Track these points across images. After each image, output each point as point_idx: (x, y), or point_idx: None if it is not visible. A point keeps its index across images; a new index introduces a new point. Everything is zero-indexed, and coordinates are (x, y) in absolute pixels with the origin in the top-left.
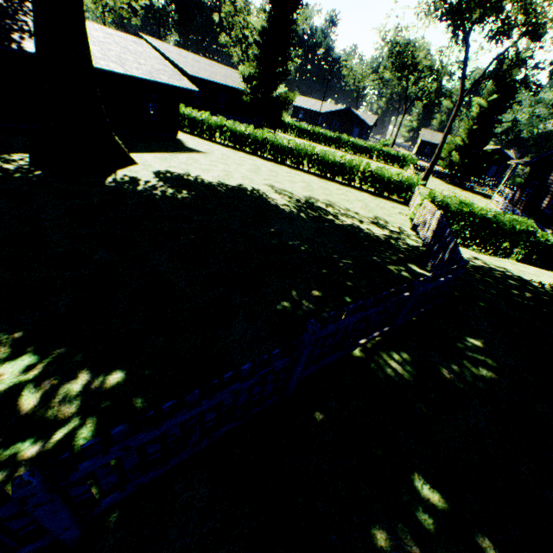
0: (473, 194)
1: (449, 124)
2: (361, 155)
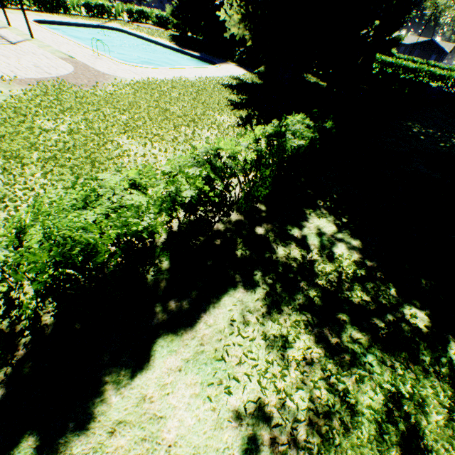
0: None
1: None
2: None
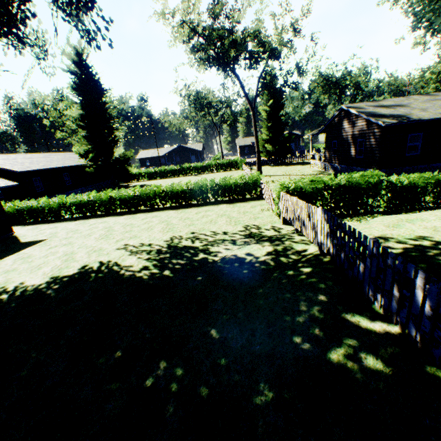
0: (295, 166)
1: (254, 128)
2: (205, 173)
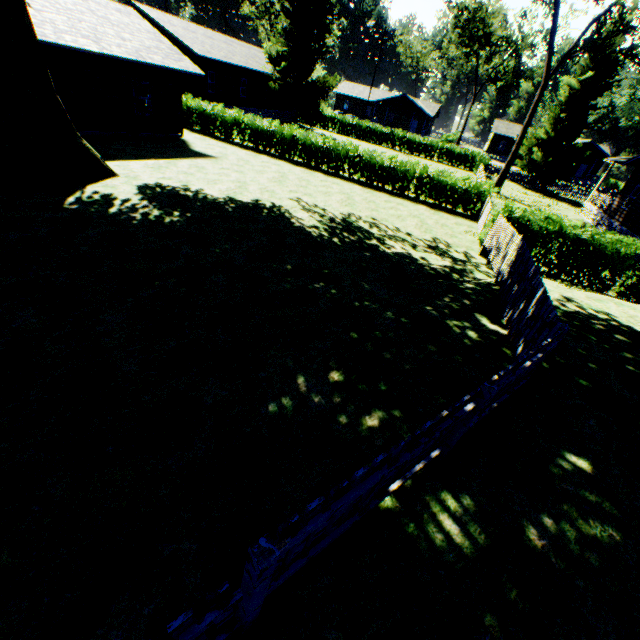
0: (558, 202)
1: (531, 112)
2: (419, 155)
